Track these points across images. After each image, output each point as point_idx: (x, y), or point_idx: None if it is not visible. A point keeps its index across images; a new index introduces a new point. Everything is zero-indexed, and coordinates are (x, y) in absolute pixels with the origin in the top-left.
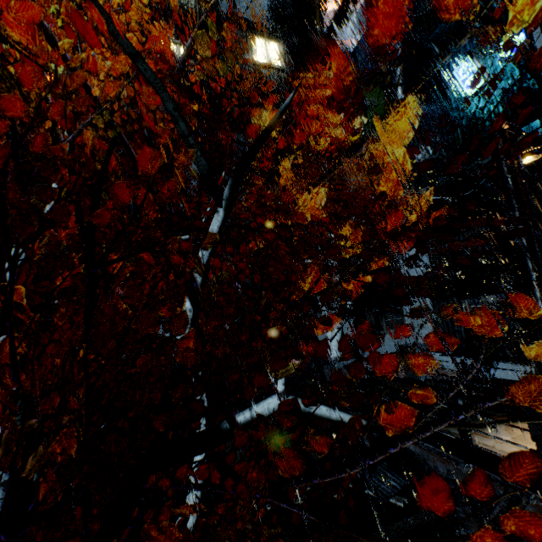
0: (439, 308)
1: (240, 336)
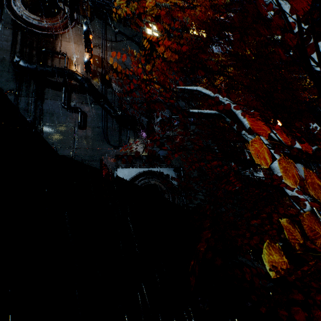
0: (311, 169)
1: (213, 170)
